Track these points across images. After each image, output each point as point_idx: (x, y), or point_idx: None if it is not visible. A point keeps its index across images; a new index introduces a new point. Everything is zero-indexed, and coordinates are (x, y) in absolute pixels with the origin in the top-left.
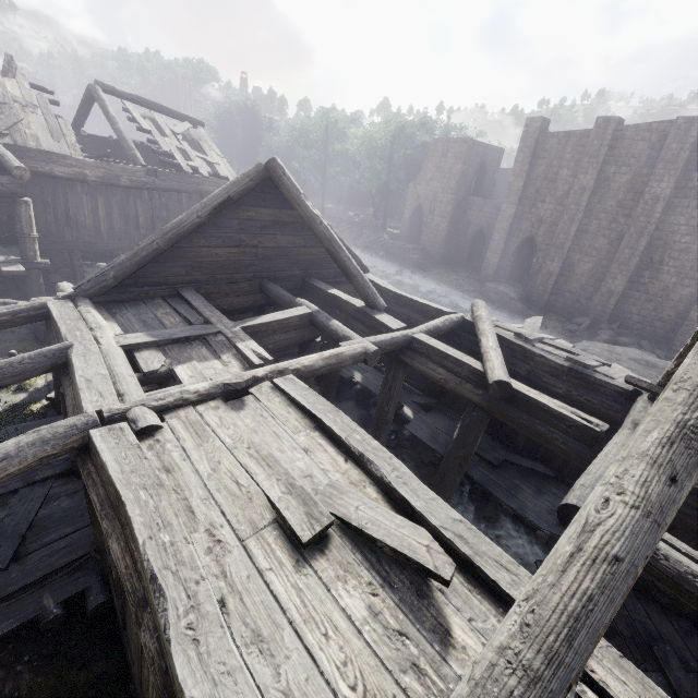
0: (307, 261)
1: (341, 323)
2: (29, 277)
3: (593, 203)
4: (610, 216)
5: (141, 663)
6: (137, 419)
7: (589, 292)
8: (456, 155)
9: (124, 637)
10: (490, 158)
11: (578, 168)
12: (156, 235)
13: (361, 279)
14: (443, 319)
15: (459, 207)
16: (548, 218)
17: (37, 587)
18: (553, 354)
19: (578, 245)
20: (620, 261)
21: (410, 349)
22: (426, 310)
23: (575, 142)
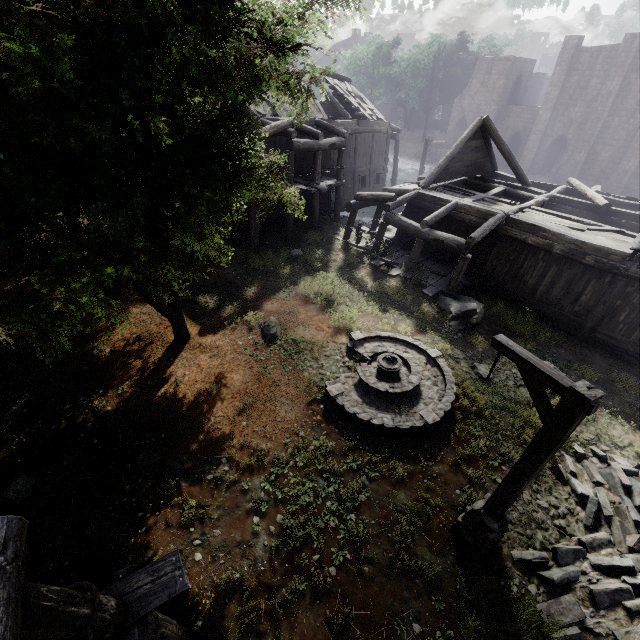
0: (478, 166)
1: (505, 196)
2: (339, 190)
3: (616, 104)
4: (629, 113)
5: (523, 278)
6: (514, 214)
7: (607, 174)
8: (499, 72)
9: (500, 284)
10: (525, 70)
11: (606, 76)
12: (446, 159)
13: (522, 172)
14: (560, 188)
15: (499, 116)
16: (577, 119)
17: (471, 273)
18: (617, 198)
19: (601, 138)
20: (634, 147)
21: (551, 202)
22: (542, 186)
23: (605, 55)
